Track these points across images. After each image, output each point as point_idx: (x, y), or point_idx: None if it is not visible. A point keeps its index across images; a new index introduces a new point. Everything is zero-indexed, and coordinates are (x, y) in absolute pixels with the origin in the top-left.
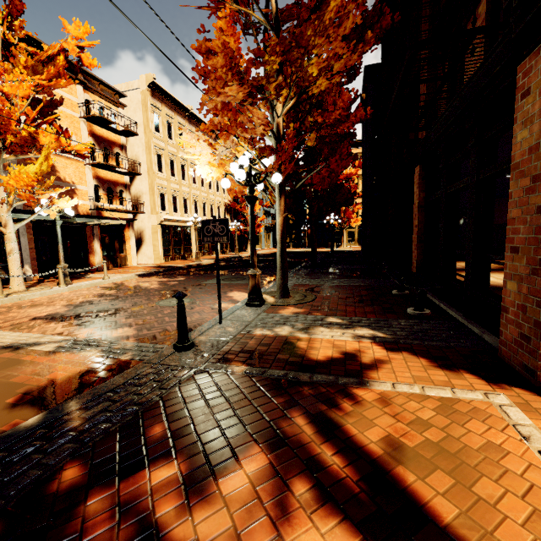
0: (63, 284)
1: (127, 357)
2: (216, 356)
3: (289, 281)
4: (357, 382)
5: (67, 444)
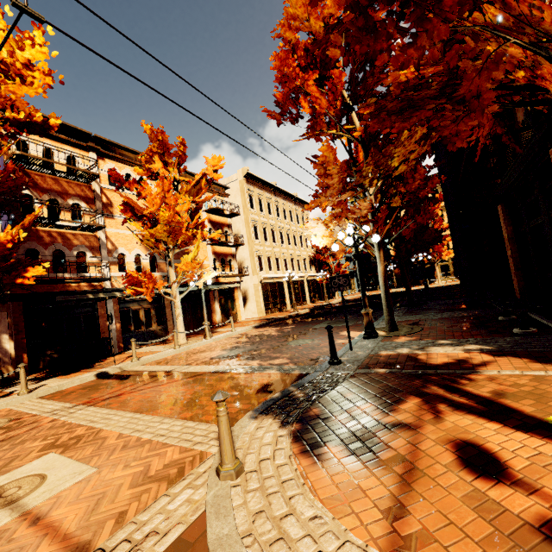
0: (209, 337)
1: (297, 372)
2: (361, 366)
3: None
4: (471, 372)
5: (303, 402)
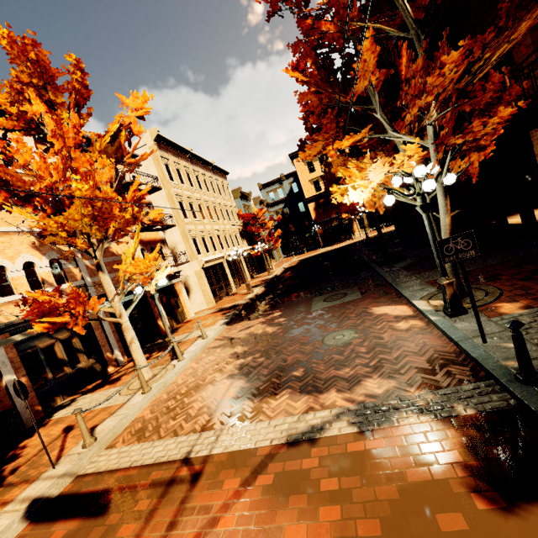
0: (181, 357)
1: (467, 410)
2: None
3: (412, 281)
4: None
5: None
